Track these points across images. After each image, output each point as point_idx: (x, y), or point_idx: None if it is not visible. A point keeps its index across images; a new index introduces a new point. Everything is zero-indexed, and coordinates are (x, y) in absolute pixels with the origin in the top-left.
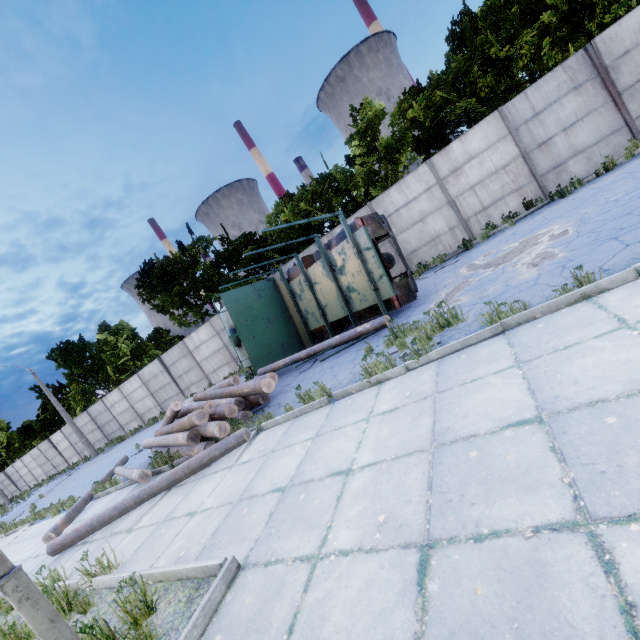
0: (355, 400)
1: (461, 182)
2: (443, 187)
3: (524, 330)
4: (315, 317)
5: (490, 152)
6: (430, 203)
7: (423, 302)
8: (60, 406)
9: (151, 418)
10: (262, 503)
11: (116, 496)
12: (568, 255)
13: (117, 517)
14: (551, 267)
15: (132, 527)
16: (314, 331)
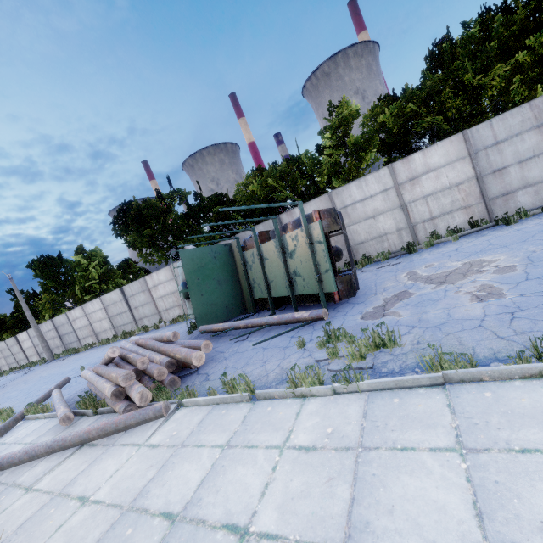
0: (275, 410)
1: (416, 190)
2: (399, 191)
3: (468, 393)
4: (260, 288)
5: (448, 169)
6: (384, 203)
7: (362, 301)
8: (29, 312)
9: (105, 338)
10: (148, 530)
11: (41, 426)
12: (517, 300)
13: (27, 461)
14: (498, 309)
15: (31, 485)
16: (258, 299)
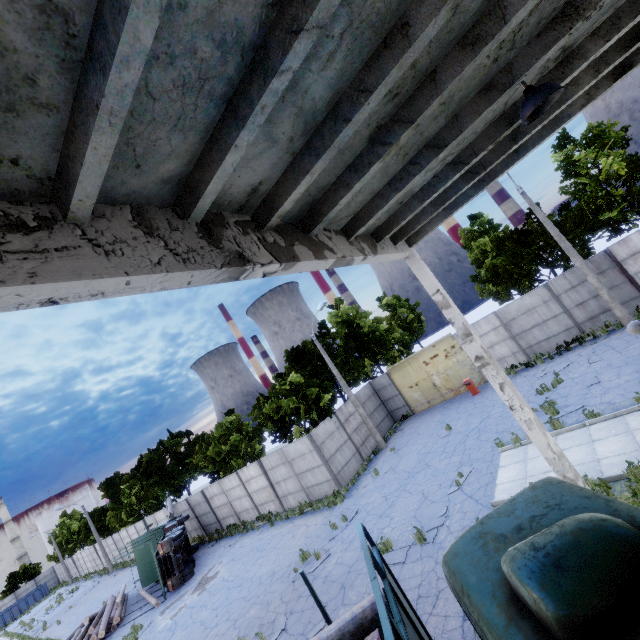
0: None
1: (251, 487)
2: (244, 487)
3: None
4: None
5: (258, 478)
6: (241, 492)
7: (180, 591)
8: (96, 533)
9: None
10: None
11: None
12: (168, 624)
13: None
14: (162, 628)
15: None
16: None
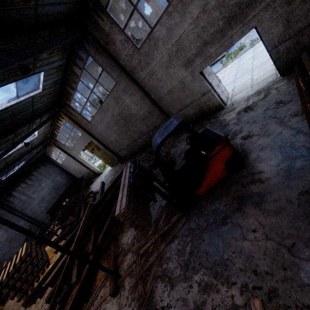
0: (221, 71)
1: None
2: None
3: (256, 45)
4: None
5: None
6: None
7: (236, 45)
8: None
9: None
10: None
11: None
12: None
13: None
14: None
15: None
16: None
